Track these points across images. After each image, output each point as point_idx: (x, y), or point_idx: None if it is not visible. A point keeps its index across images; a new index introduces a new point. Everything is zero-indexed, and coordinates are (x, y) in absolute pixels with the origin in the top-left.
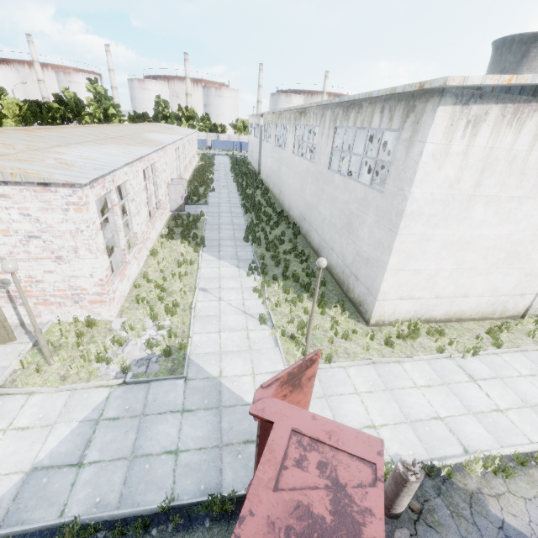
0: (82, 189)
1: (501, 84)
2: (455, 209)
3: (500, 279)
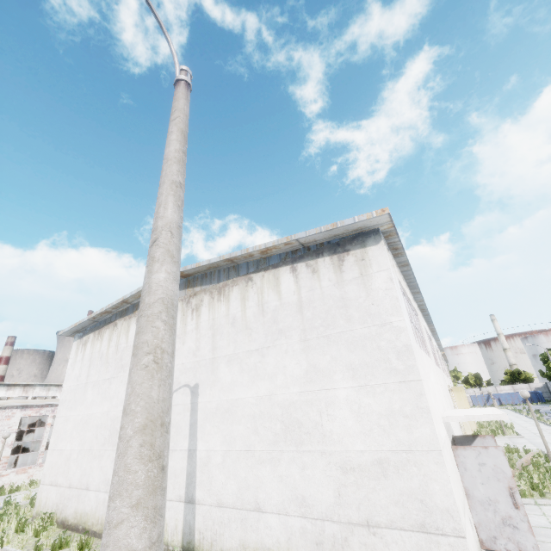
0: (13, 409)
1: (80, 326)
2: (79, 394)
3: (110, 465)
